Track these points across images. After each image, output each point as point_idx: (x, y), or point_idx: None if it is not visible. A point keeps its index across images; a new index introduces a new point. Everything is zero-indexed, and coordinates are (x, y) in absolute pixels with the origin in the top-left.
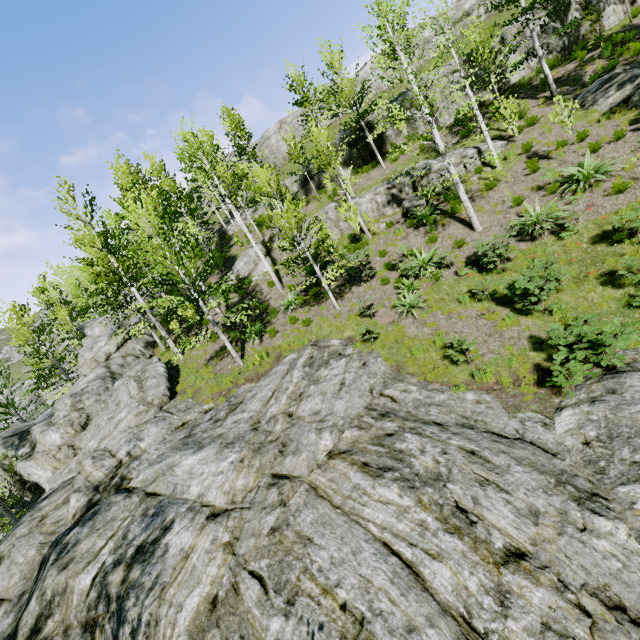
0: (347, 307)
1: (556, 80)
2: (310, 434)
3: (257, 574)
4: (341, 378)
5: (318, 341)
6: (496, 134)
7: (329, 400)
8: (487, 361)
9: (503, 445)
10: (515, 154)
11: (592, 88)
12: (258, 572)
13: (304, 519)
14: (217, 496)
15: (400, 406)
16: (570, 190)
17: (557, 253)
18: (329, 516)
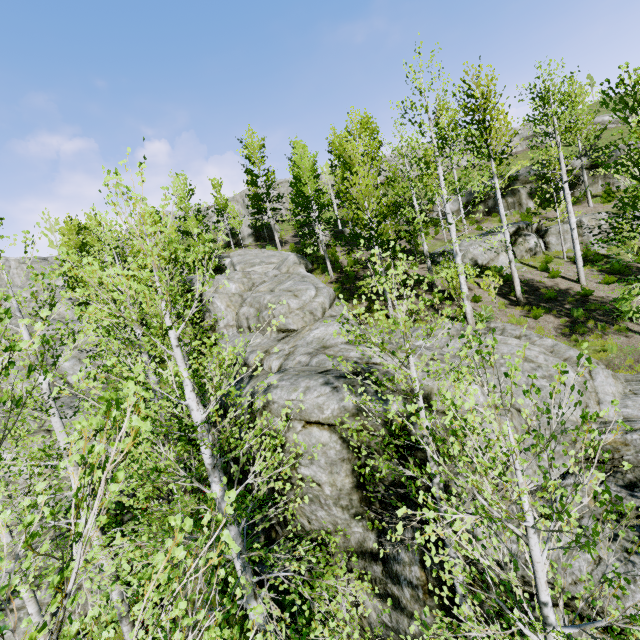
0: None
1: None
2: None
3: None
4: None
5: None
6: None
7: None
8: None
9: None
10: None
11: None
12: None
13: None
14: None
15: None
16: None
17: None
18: None
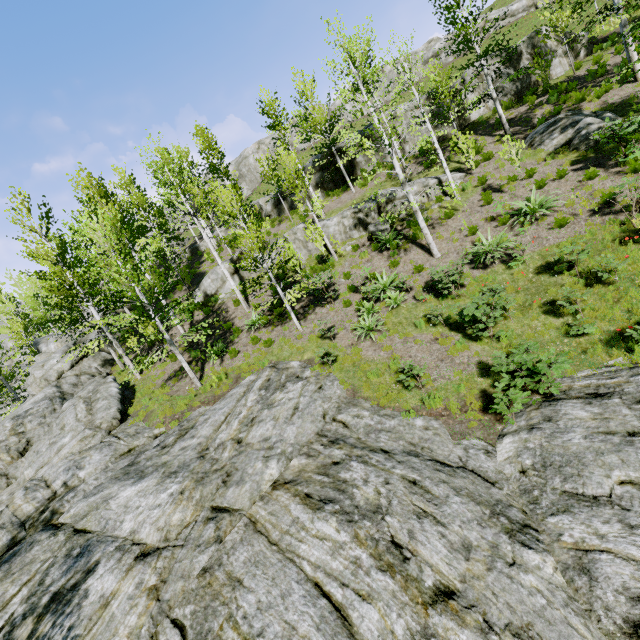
0: (309, 328)
1: (510, 120)
2: (257, 462)
3: (179, 623)
4: (295, 402)
5: (278, 363)
6: (456, 166)
7: (280, 426)
8: (438, 386)
9: (444, 474)
10: (472, 186)
11: (539, 130)
12: (181, 620)
13: (238, 558)
14: (150, 533)
15: (351, 432)
16: (519, 222)
17: (506, 281)
18: (264, 554)
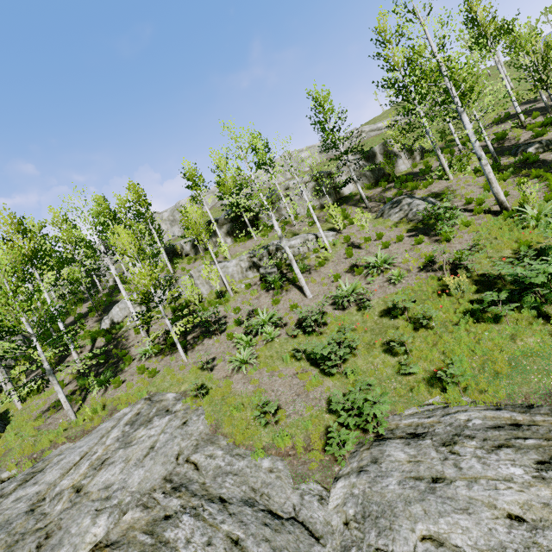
0: (194, 359)
1: (370, 197)
2: (85, 518)
3: None
4: (154, 440)
5: (155, 394)
6: (331, 226)
7: (129, 469)
8: (290, 422)
9: (270, 529)
10: (341, 242)
11: (387, 205)
12: None
13: None
14: None
15: (200, 475)
16: (370, 273)
17: (358, 322)
18: None
